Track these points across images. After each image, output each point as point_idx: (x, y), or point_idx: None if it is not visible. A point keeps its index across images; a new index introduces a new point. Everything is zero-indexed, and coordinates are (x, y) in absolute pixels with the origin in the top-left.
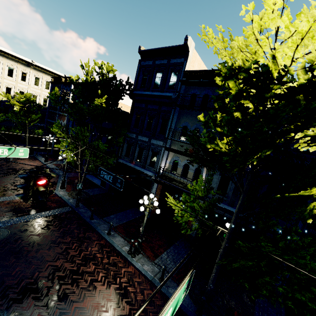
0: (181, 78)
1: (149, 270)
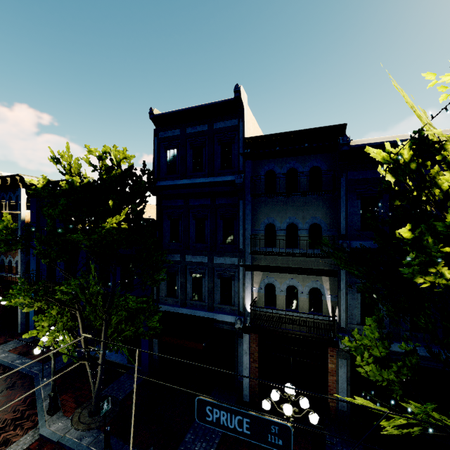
0: (242, 150)
1: None
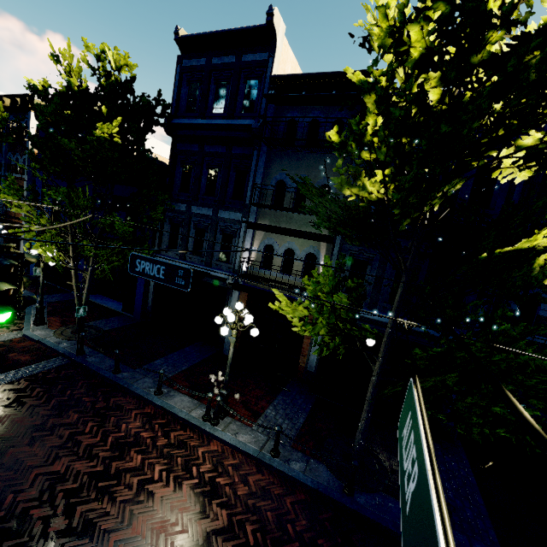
0: (267, 91)
1: (250, 440)
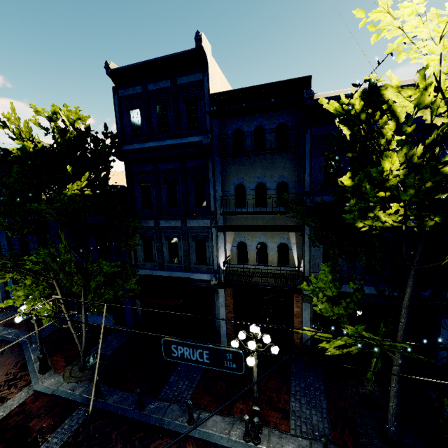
0: (208, 108)
1: None
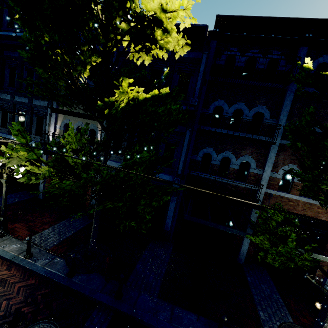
0: None
1: (14, 249)
